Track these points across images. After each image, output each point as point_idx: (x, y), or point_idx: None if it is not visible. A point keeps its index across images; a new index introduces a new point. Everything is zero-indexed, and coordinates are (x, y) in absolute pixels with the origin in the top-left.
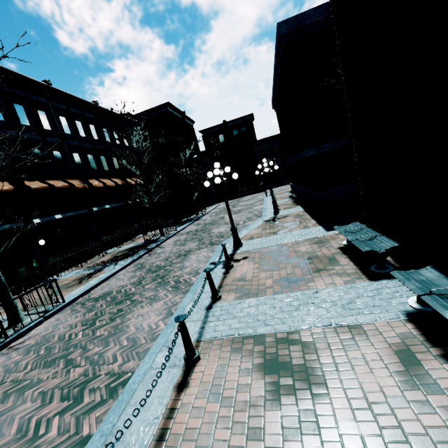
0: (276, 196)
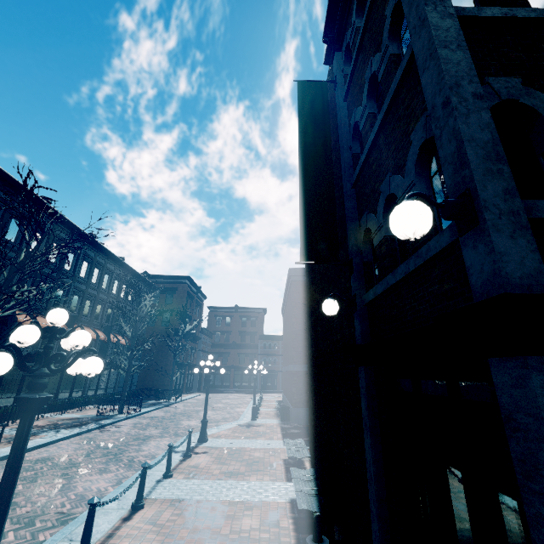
0: (263, 402)
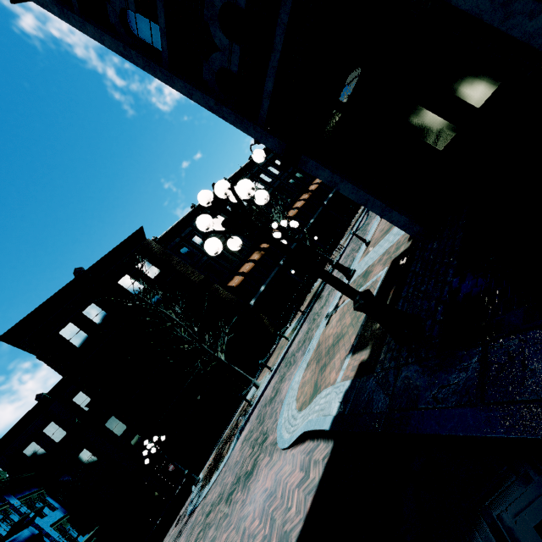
0: None
